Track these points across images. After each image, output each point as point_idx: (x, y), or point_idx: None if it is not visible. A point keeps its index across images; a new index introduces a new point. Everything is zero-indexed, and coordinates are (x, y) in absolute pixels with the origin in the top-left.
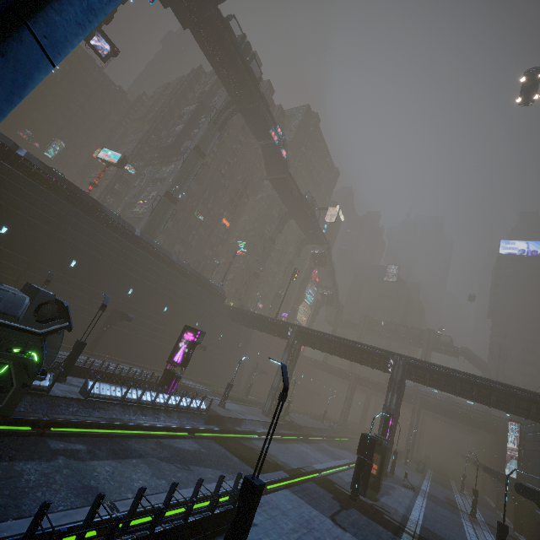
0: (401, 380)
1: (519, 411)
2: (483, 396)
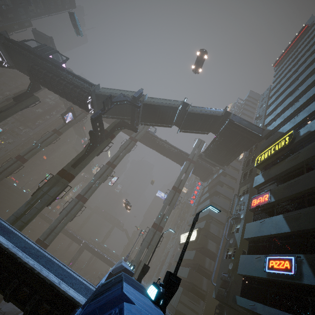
0: (82, 250)
1: (106, 263)
2: (100, 258)
